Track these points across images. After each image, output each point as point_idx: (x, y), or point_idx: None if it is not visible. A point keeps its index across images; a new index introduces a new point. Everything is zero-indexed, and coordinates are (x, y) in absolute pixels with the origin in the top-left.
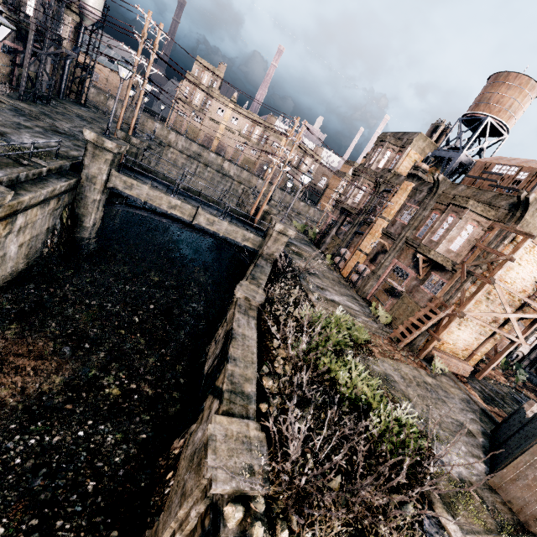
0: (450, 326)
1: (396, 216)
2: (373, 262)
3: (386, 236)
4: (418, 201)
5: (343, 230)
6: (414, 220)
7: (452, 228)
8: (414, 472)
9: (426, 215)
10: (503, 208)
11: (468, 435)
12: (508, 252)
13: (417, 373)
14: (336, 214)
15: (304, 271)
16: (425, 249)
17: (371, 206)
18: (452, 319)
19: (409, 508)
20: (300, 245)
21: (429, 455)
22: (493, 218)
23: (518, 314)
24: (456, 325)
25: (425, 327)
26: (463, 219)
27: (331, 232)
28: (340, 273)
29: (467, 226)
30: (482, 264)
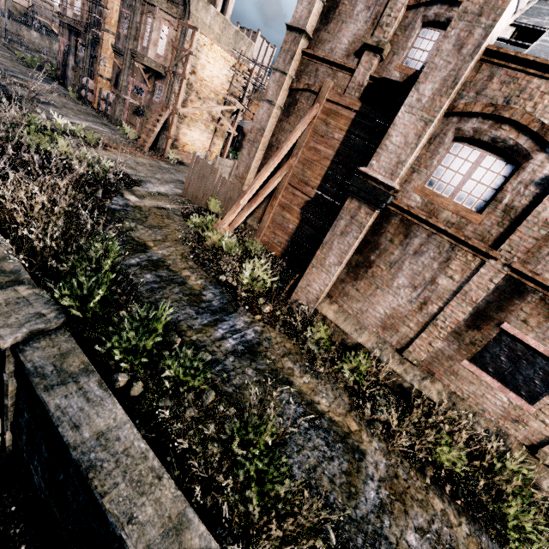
0: (175, 124)
1: (118, 27)
2: (117, 87)
3: (117, 54)
4: (130, 6)
5: (80, 56)
6: (131, 29)
7: (152, 30)
8: (108, 182)
9: (139, 21)
10: (180, 4)
11: (182, 184)
12: (195, 50)
13: (155, 163)
14: (66, 36)
15: (23, 95)
16: (141, 57)
17: (94, 18)
18: (173, 117)
19: (100, 192)
20: (31, 80)
21: (137, 185)
22: (177, 16)
23: (220, 107)
24: (187, 127)
25: (158, 129)
26: (157, 19)
27: (69, 61)
28: (93, 108)
29: (163, 26)
30: (178, 63)
